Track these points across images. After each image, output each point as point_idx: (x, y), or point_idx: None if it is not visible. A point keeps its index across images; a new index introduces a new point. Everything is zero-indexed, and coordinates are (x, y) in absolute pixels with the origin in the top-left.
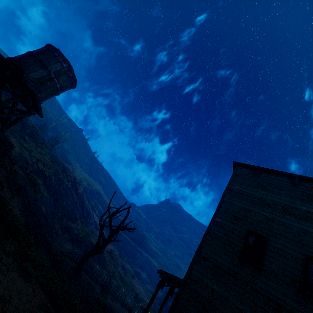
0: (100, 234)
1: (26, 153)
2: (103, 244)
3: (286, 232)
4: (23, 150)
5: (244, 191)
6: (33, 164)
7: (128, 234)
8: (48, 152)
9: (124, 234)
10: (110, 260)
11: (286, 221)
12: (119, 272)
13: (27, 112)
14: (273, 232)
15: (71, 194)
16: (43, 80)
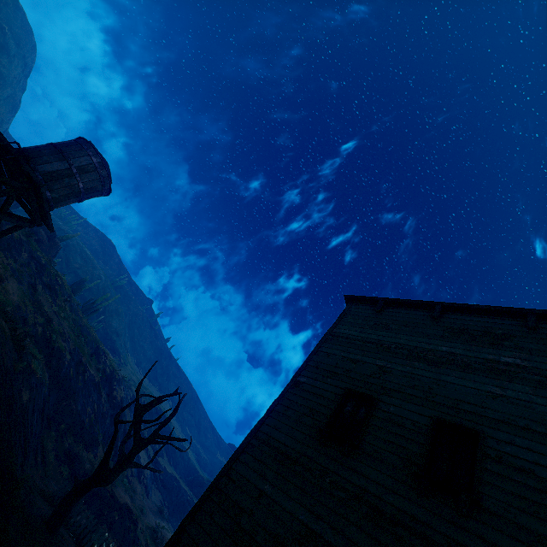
0: (111, 442)
1: (29, 307)
2: (117, 465)
3: (409, 386)
4: (26, 302)
5: (354, 334)
6: (36, 326)
7: None
8: (74, 318)
9: None
10: (148, 545)
11: (413, 371)
12: None
13: (29, 221)
14: (387, 389)
15: (96, 395)
16: (58, 175)
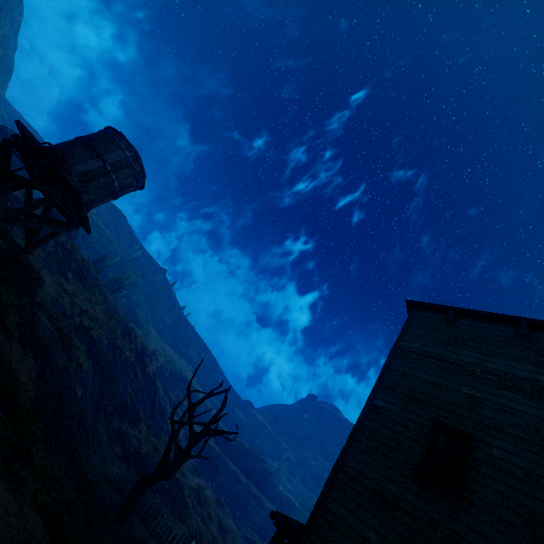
0: (170, 440)
1: (64, 298)
2: (176, 460)
3: (509, 423)
4: (61, 293)
5: (427, 351)
6: (74, 317)
7: (236, 460)
8: (103, 301)
9: (228, 459)
10: (195, 506)
11: (509, 404)
12: (211, 533)
13: (66, 225)
14: (483, 425)
15: (133, 374)
16: (93, 175)
